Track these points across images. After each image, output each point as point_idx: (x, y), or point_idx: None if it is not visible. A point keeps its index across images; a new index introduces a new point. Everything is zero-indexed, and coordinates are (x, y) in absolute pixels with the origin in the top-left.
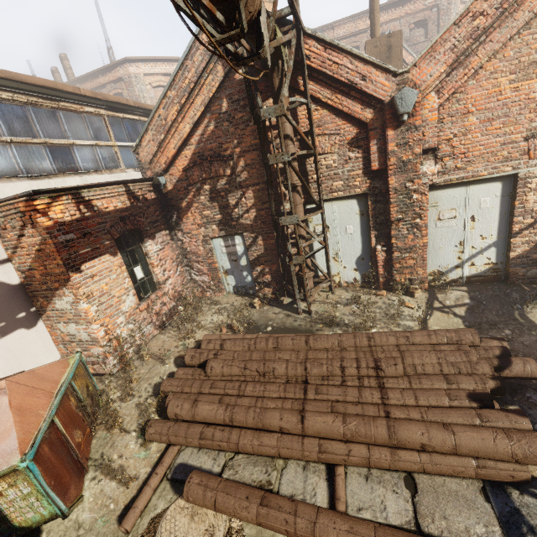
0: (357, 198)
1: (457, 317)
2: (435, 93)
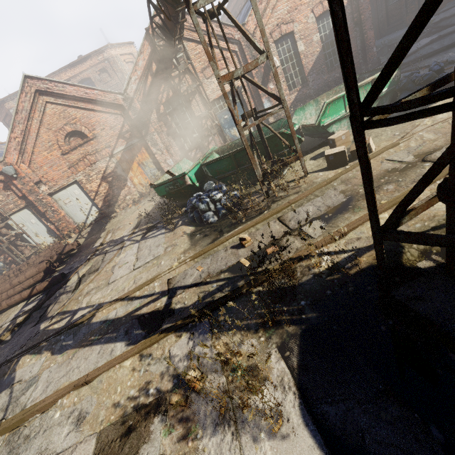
0: (26, 208)
1: (84, 238)
2: (23, 164)
